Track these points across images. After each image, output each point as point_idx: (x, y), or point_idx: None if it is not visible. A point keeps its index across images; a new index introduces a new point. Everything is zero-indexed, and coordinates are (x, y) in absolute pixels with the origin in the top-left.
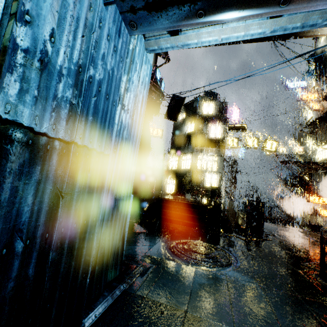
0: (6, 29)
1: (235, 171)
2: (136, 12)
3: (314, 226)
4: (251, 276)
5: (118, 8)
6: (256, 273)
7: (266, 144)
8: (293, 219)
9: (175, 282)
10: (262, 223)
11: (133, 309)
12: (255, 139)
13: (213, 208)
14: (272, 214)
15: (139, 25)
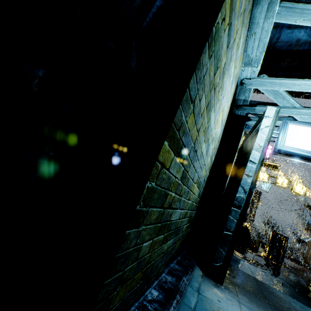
0: (259, 168)
1: (257, 201)
2: (280, 153)
3: None
4: (283, 280)
5: (274, 151)
6: (285, 280)
7: (296, 187)
8: (309, 264)
9: (240, 264)
10: (283, 254)
11: (229, 266)
12: (286, 179)
13: (244, 229)
14: (286, 252)
15: (278, 155)
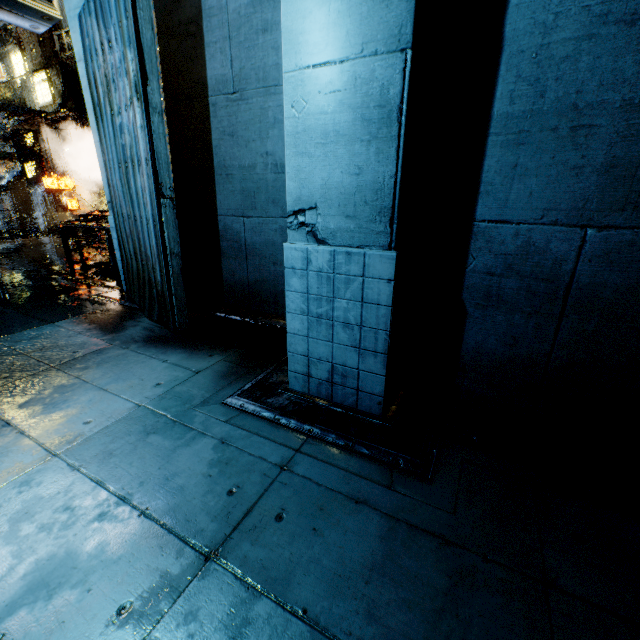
0: None
1: None
2: None
3: (64, 228)
4: None
5: None
6: None
7: None
8: (30, 226)
9: None
10: None
11: None
12: None
13: None
14: None
15: None
